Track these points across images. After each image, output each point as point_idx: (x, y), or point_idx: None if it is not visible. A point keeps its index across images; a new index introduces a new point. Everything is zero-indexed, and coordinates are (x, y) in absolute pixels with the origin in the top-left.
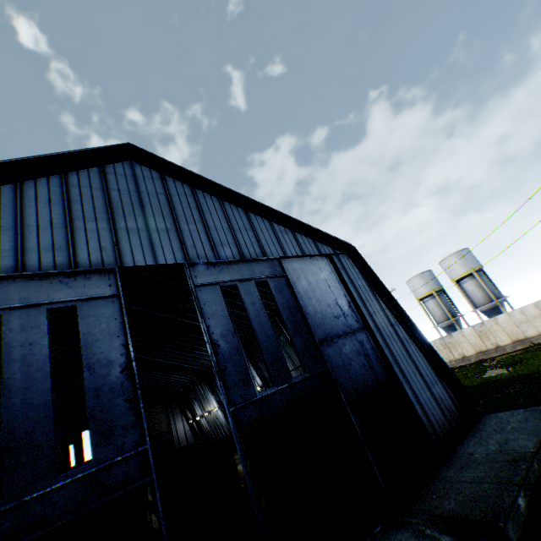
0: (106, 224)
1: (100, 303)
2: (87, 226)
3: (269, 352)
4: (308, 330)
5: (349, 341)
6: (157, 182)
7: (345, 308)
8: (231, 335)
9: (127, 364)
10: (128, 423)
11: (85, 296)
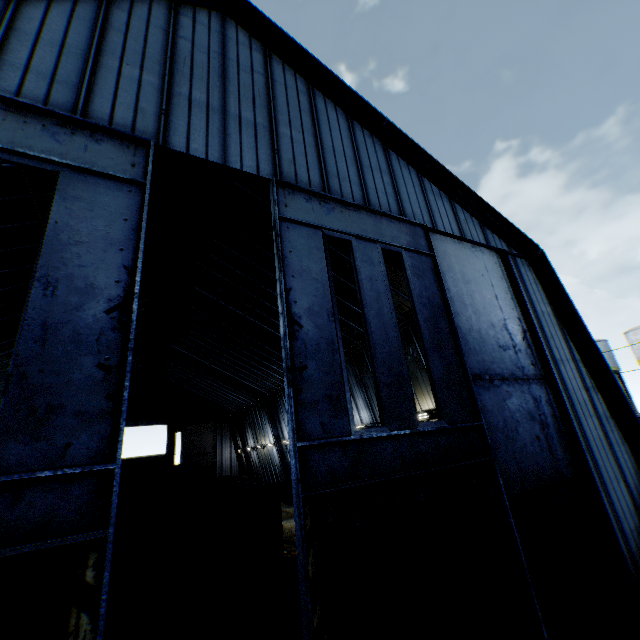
0: (157, 80)
1: (104, 184)
2: (123, 70)
3: (385, 365)
4: (457, 351)
5: (518, 392)
6: (257, 56)
7: (516, 337)
8: (325, 315)
9: (122, 302)
10: (89, 408)
11: (81, 164)
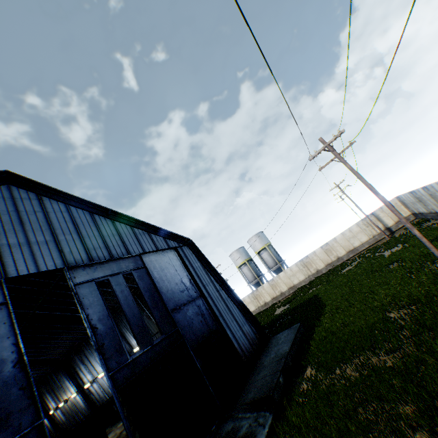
0: None
1: None
2: None
3: (136, 325)
4: (163, 304)
5: (191, 307)
6: (35, 202)
7: (187, 284)
8: (106, 318)
9: (19, 359)
10: (23, 406)
11: None
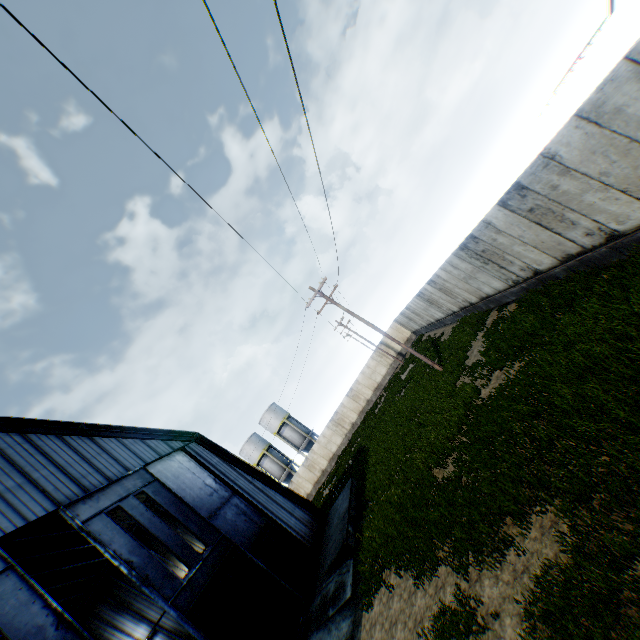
0: None
1: None
2: None
3: (175, 545)
4: (196, 513)
5: (228, 508)
6: None
7: (213, 484)
8: (138, 547)
9: (58, 619)
10: None
11: None
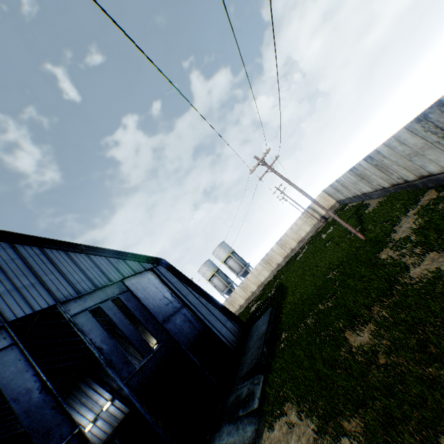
0: None
1: (2, 353)
2: None
3: (135, 339)
4: (154, 318)
5: (178, 316)
6: (10, 250)
7: (170, 297)
8: (108, 339)
9: (43, 386)
10: (59, 421)
11: None
